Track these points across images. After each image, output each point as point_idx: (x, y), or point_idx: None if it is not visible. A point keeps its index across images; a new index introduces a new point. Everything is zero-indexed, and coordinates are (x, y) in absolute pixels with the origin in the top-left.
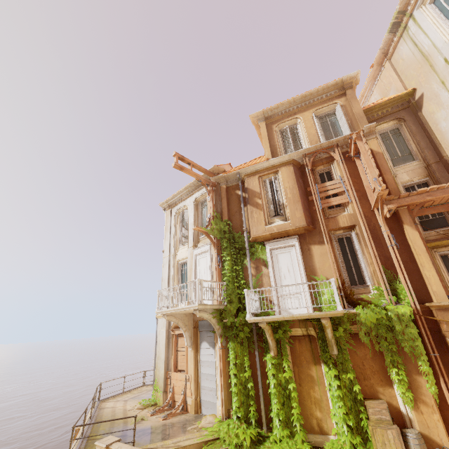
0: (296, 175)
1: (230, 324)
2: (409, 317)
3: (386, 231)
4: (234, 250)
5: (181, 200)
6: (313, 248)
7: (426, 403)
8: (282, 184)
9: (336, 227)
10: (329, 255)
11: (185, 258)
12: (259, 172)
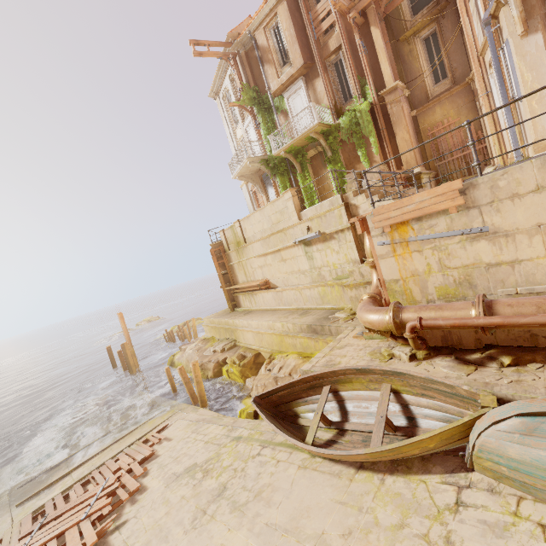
0: (291, 11)
1: (273, 166)
2: (365, 110)
3: (357, 41)
4: (264, 111)
5: (221, 84)
6: (315, 82)
7: (376, 161)
8: (282, 28)
9: (328, 54)
10: (323, 84)
11: (242, 136)
12: (262, 23)
